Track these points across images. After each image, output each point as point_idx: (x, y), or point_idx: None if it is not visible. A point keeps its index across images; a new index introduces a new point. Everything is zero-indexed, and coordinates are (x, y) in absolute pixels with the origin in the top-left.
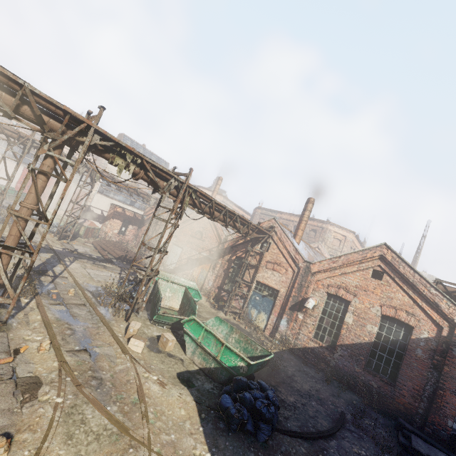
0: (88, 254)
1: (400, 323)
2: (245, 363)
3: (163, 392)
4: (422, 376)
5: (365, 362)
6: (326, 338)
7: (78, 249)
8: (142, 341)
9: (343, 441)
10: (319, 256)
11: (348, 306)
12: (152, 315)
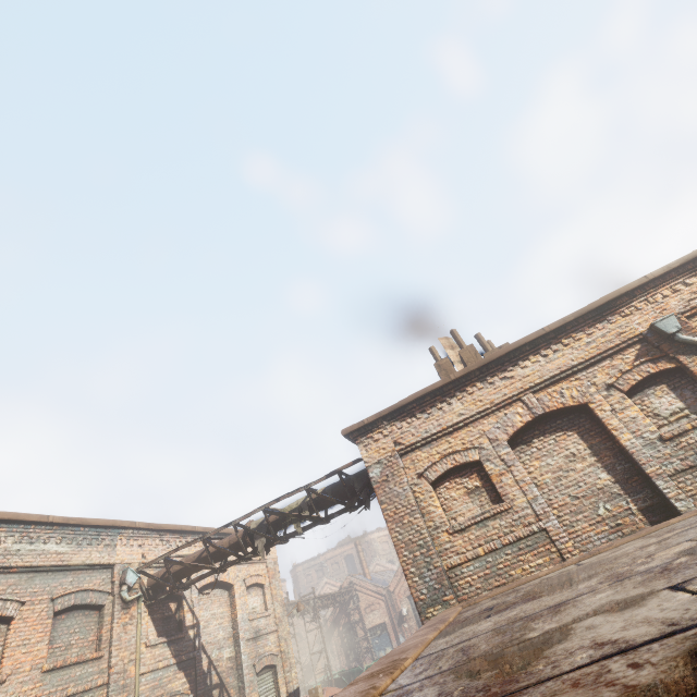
0: None
1: None
2: None
3: None
4: None
5: None
6: None
7: None
8: None
9: None
10: (386, 574)
11: None
12: None
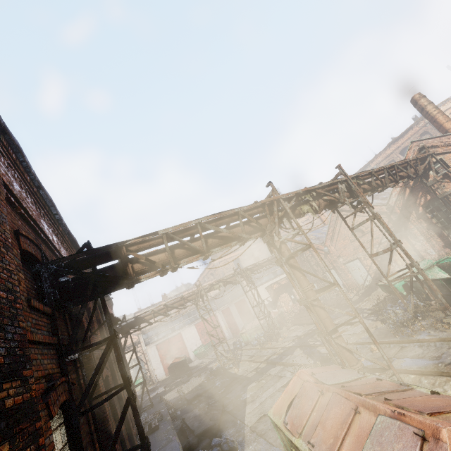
0: (307, 330)
1: None
2: None
3: None
4: None
5: None
6: None
7: (297, 335)
8: None
9: None
10: None
11: None
12: None
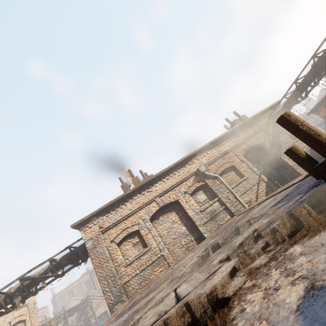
0: None
1: None
2: None
3: None
4: None
5: None
6: None
7: None
8: None
9: None
10: None
11: None
12: None
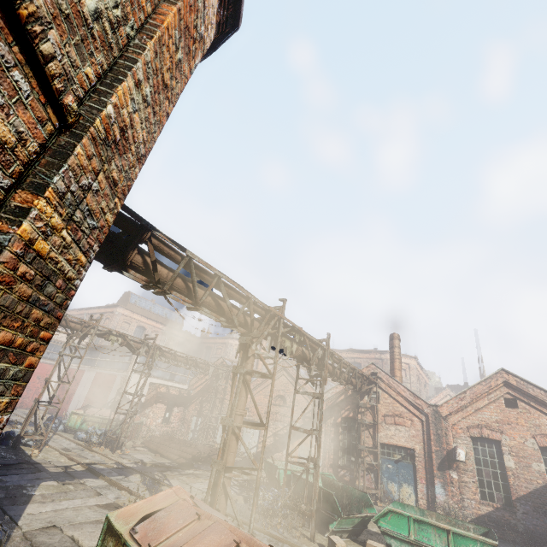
0: (158, 462)
1: None
2: (489, 546)
3: None
4: None
5: None
6: (496, 494)
7: (142, 459)
8: None
9: None
10: None
11: (501, 447)
12: (323, 523)
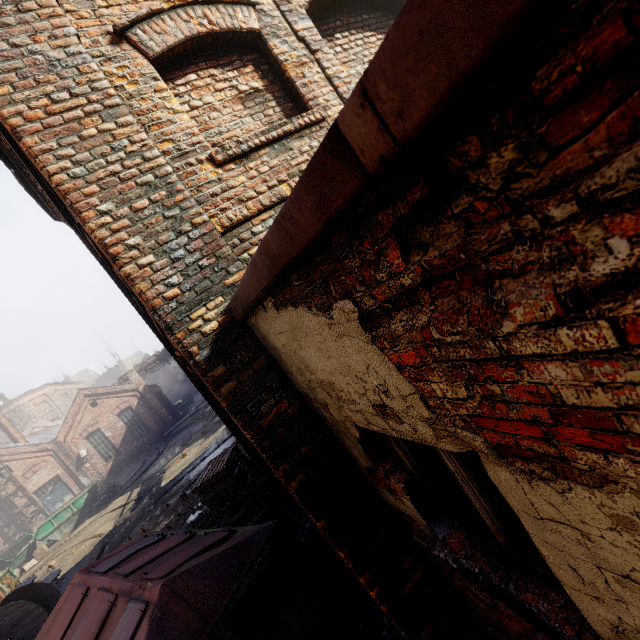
0: None
1: (125, 410)
2: (87, 493)
3: (73, 534)
4: (152, 415)
5: (134, 438)
6: (111, 453)
7: None
8: (31, 560)
9: (147, 462)
10: (50, 431)
11: (101, 430)
12: None
